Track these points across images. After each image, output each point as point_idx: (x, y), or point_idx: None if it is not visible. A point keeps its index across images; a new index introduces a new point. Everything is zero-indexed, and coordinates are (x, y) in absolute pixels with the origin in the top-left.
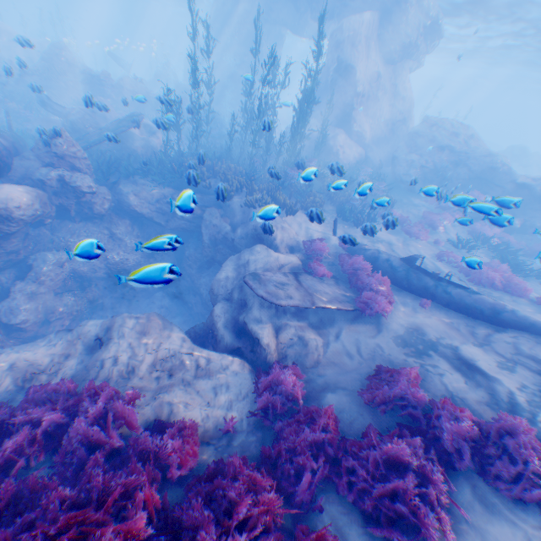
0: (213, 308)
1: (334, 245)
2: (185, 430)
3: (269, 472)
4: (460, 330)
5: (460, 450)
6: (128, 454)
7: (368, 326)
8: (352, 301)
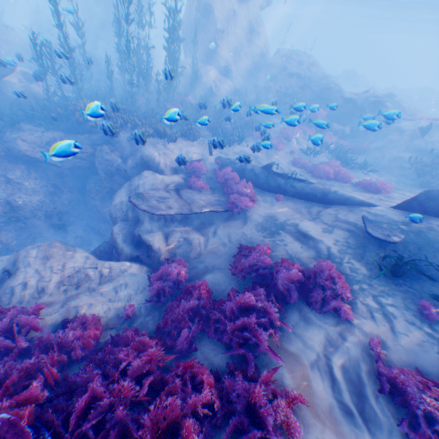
0: (113, 229)
1: (211, 164)
2: (89, 323)
3: (158, 336)
4: (301, 212)
5: (290, 290)
6: (35, 350)
7: (237, 221)
8: (224, 204)
